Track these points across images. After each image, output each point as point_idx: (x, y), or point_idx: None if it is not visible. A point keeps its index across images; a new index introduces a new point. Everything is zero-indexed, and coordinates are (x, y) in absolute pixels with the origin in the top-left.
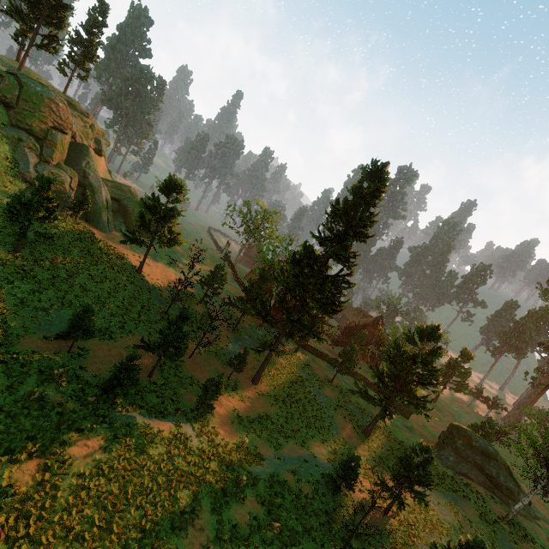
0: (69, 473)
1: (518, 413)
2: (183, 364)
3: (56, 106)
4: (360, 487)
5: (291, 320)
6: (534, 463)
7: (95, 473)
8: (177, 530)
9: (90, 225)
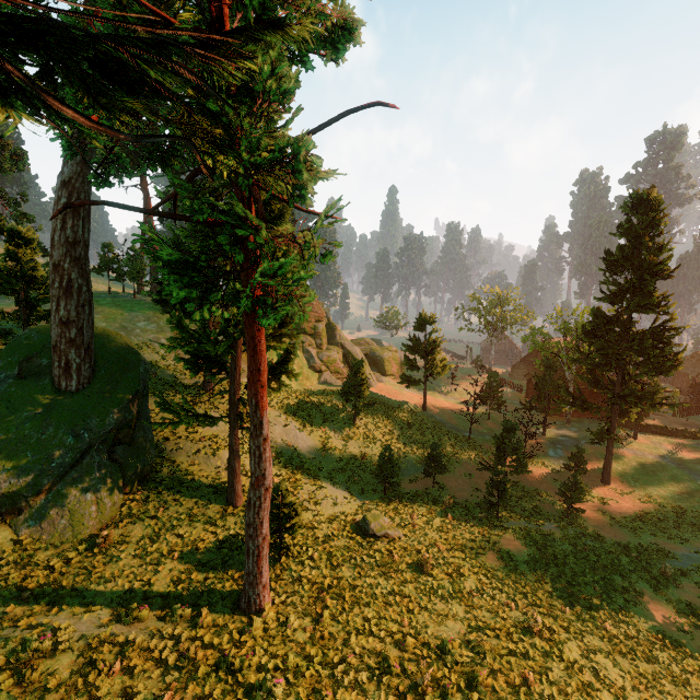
0: (517, 561)
1: None
2: (518, 480)
3: (312, 306)
4: None
5: (621, 396)
6: None
7: (534, 561)
8: (633, 603)
9: None
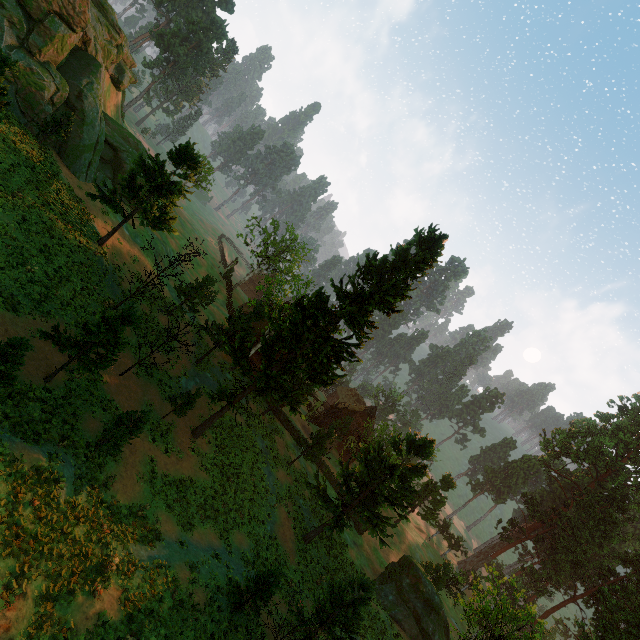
0: None
1: (476, 562)
2: (106, 379)
3: None
4: (271, 609)
5: (267, 374)
6: (478, 635)
7: None
8: None
9: (61, 160)
